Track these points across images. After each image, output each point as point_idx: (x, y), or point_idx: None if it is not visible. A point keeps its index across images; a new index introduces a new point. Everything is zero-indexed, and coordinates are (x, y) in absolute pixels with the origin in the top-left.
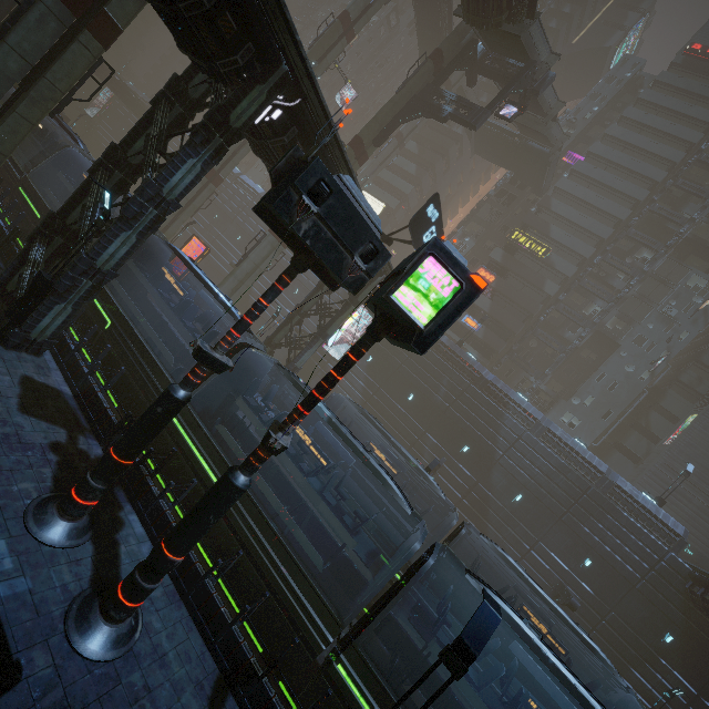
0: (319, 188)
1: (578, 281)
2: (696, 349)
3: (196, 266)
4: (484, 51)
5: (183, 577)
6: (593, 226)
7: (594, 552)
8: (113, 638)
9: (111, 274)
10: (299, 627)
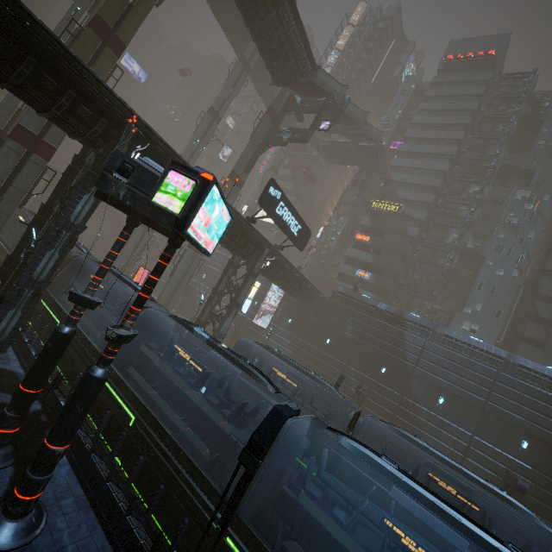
0: (124, 167)
1: (432, 221)
2: (549, 243)
3: (116, 270)
4: (302, 100)
5: (92, 487)
6: (426, 181)
7: (526, 432)
8: (11, 531)
9: (46, 282)
10: (194, 513)
